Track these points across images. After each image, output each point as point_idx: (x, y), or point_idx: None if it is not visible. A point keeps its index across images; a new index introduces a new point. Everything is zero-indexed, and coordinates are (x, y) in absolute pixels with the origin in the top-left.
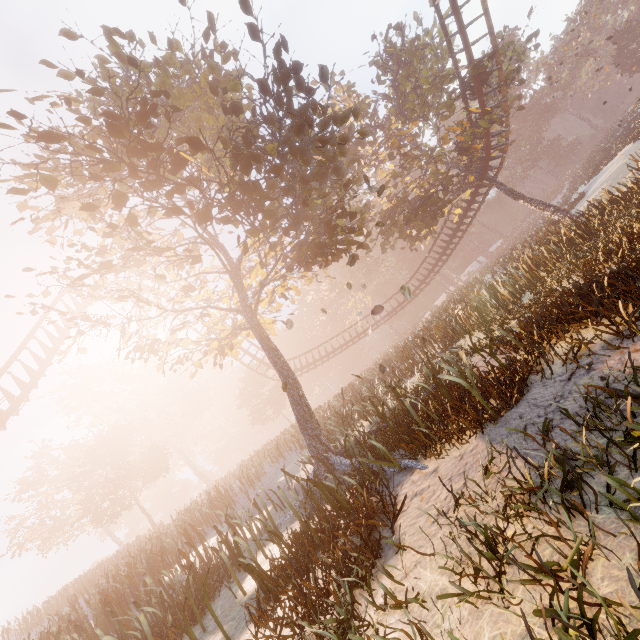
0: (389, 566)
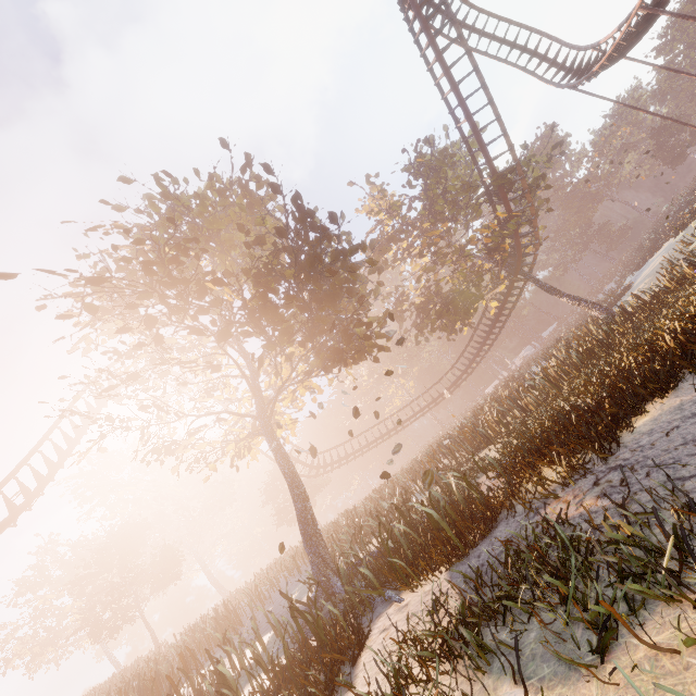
0: None
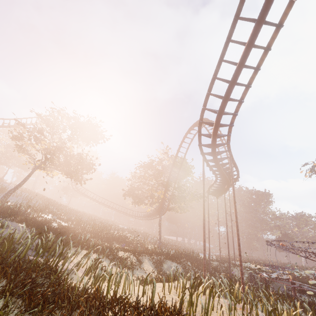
0: None
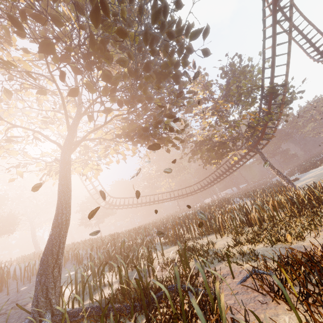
0: None
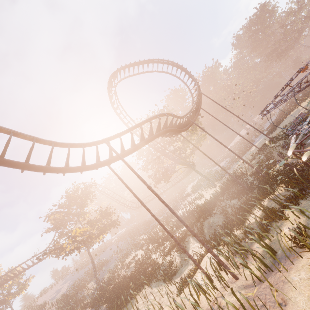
0: None
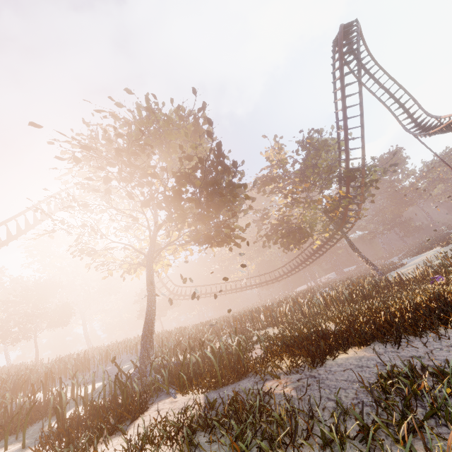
0: (107, 436)
